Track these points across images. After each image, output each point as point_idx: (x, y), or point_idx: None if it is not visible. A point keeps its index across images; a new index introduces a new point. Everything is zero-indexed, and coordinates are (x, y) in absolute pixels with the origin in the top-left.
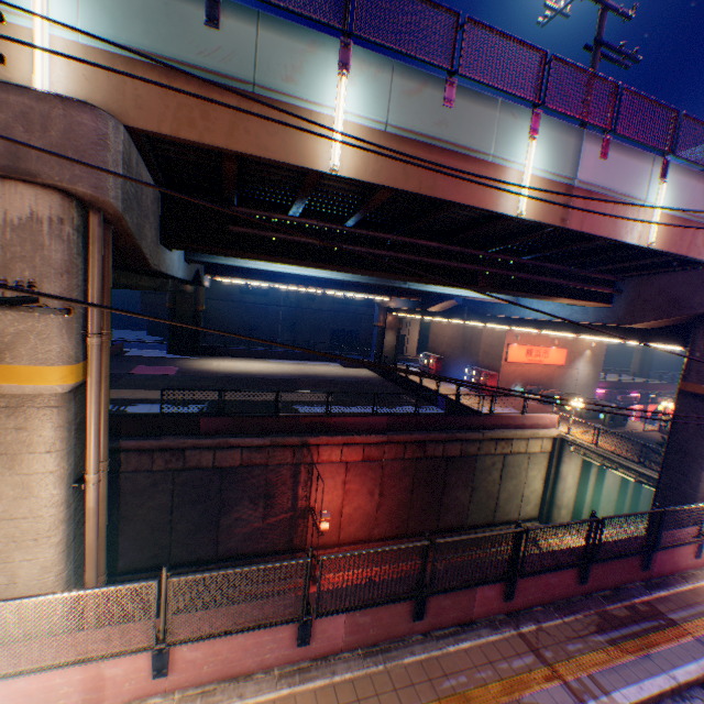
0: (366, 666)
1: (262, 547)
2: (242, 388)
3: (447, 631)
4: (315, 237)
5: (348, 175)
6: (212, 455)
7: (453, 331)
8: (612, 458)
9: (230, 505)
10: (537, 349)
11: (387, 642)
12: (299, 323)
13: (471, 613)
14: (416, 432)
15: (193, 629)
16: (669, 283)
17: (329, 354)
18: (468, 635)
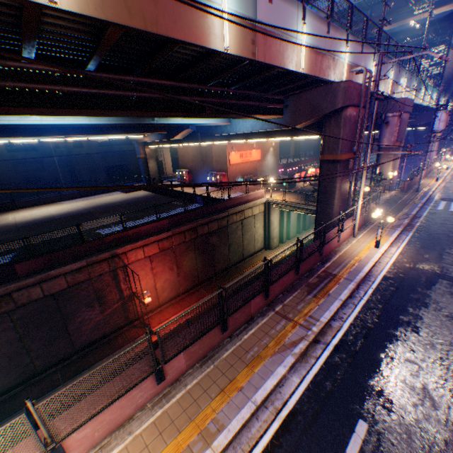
0: (204, 370)
1: (108, 330)
2: (46, 231)
3: (241, 329)
4: (60, 84)
5: (71, 9)
6: (40, 289)
7: (194, 151)
8: (293, 205)
9: (72, 316)
10: (246, 153)
11: (212, 352)
12: (77, 168)
13: (251, 314)
14: (189, 223)
15: (75, 422)
16: (311, 97)
17: (114, 187)
18: (252, 326)
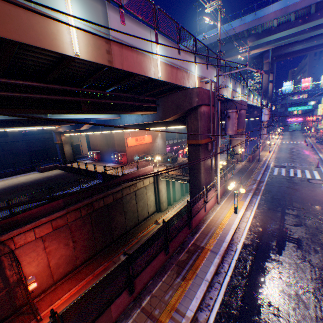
0: None
1: None
2: None
3: None
4: None
5: None
6: None
7: (101, 137)
8: (175, 177)
9: None
10: (140, 137)
11: None
12: (2, 153)
13: (112, 319)
14: (85, 200)
15: None
16: (174, 98)
17: None
18: None
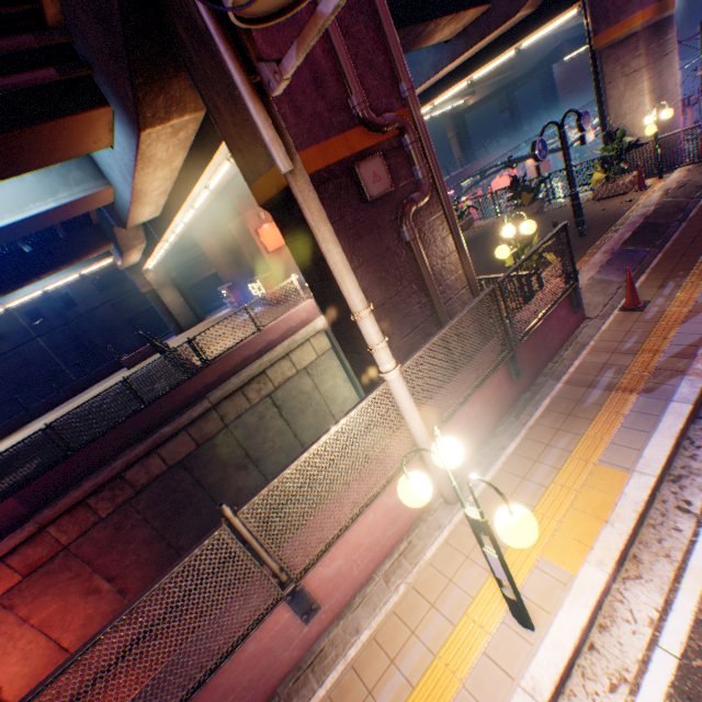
0: None
1: None
2: None
3: None
4: None
5: None
6: None
7: (219, 247)
8: None
9: None
10: None
11: None
12: (87, 339)
13: None
14: (90, 477)
15: None
16: None
17: None
18: None
